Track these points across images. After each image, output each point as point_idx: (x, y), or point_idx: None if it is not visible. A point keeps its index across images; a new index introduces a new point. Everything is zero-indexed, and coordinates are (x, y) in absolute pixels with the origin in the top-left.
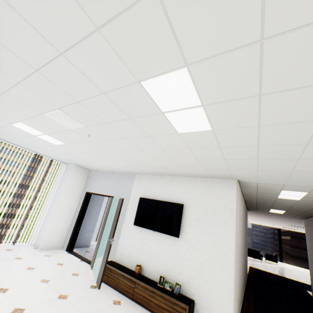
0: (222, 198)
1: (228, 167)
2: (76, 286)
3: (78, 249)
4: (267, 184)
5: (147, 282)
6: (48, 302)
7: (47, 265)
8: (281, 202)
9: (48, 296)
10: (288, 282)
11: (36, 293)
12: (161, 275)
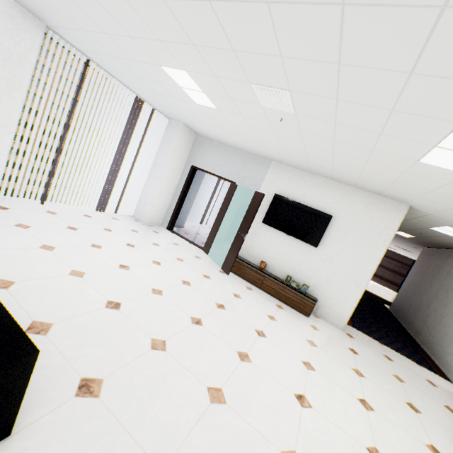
0: (382, 221)
1: (421, 196)
2: (208, 269)
3: (175, 228)
4: (440, 218)
5: (275, 278)
6: (200, 279)
7: (166, 243)
8: (426, 231)
9: (195, 274)
10: (368, 294)
11: (184, 270)
12: (288, 275)
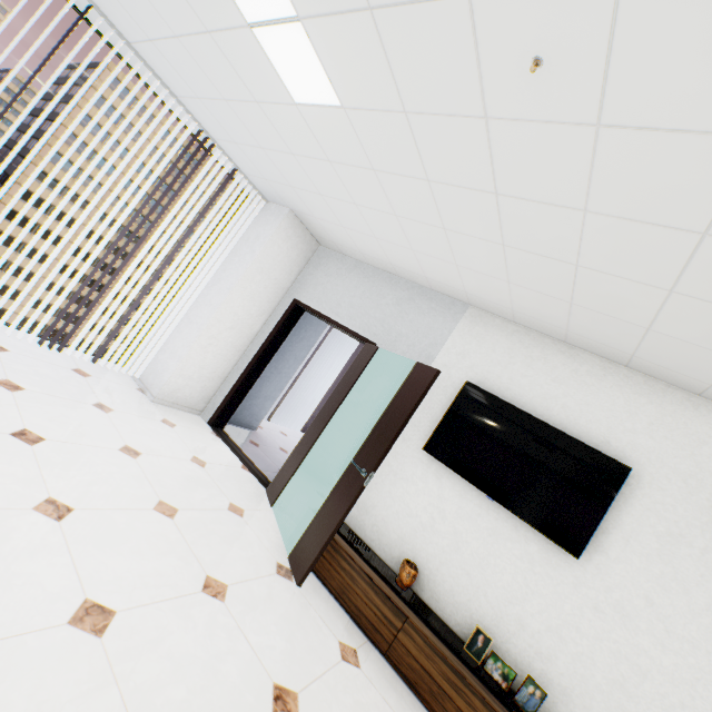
0: None
1: None
2: (243, 555)
3: (232, 427)
4: None
5: (437, 629)
6: (177, 600)
7: (168, 454)
8: None
9: (175, 572)
10: None
11: (144, 552)
12: (480, 629)
